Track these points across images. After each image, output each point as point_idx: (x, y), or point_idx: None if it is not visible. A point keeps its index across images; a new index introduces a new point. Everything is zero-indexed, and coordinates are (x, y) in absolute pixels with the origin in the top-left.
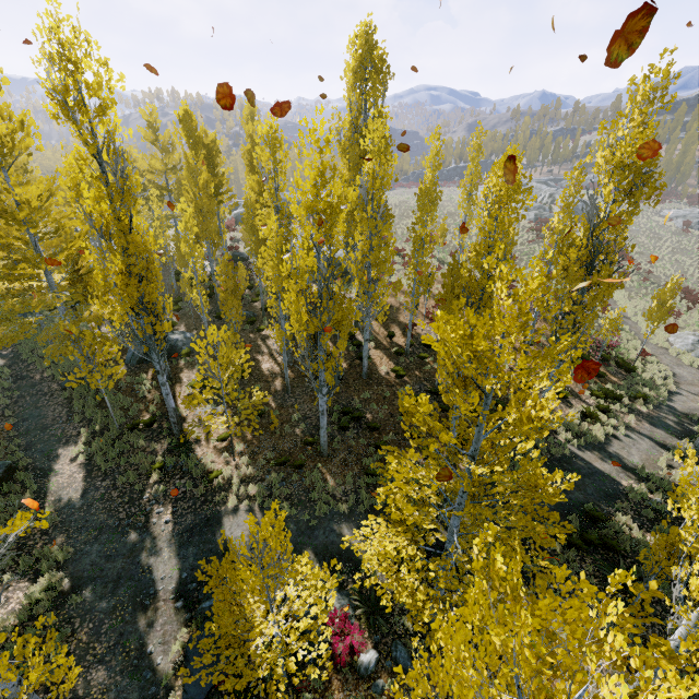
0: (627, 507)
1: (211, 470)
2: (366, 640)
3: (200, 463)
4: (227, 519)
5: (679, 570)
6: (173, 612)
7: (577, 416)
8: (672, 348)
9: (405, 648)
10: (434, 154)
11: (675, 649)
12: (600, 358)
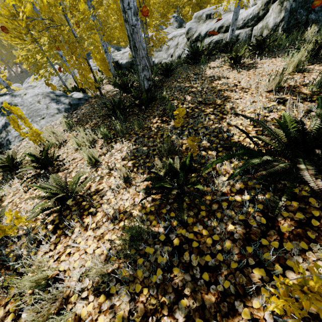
0: None
1: None
2: None
3: None
4: None
5: None
6: None
7: None
8: None
9: None
10: None
11: None
12: None
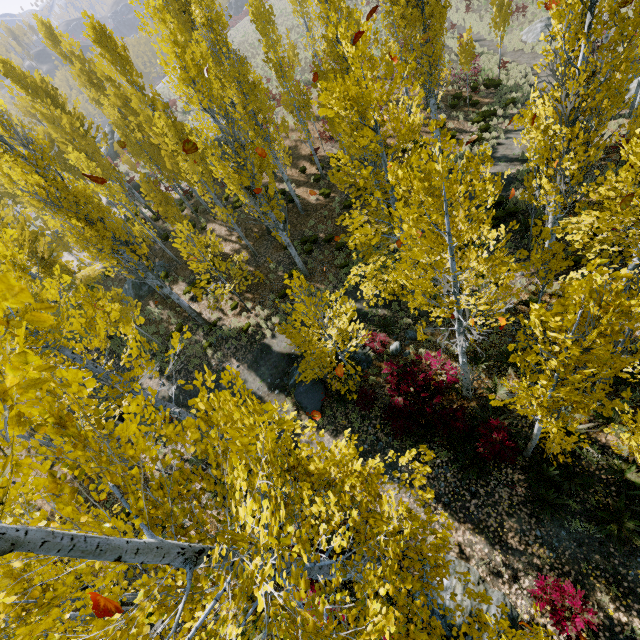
0: (518, 185)
1: (241, 327)
2: (389, 342)
3: (232, 328)
4: (272, 343)
5: (534, 179)
6: (276, 397)
7: (467, 146)
8: (526, 46)
9: (412, 330)
10: None
11: (551, 230)
12: (470, 90)
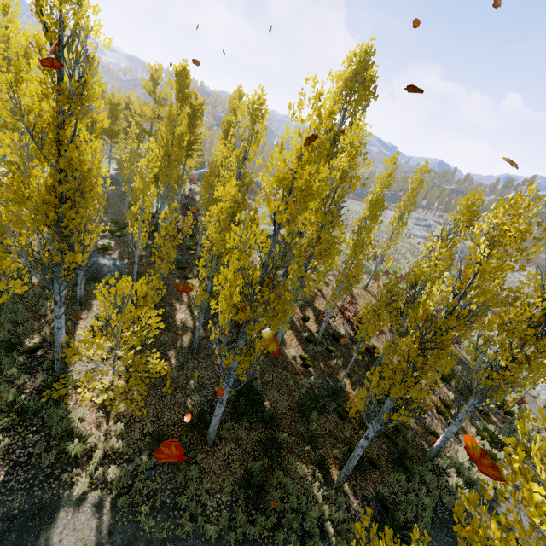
0: None
1: (76, 429)
2: None
3: (66, 419)
4: (65, 513)
5: None
6: None
7: (465, 457)
8: (539, 399)
9: None
10: (387, 174)
11: None
12: None
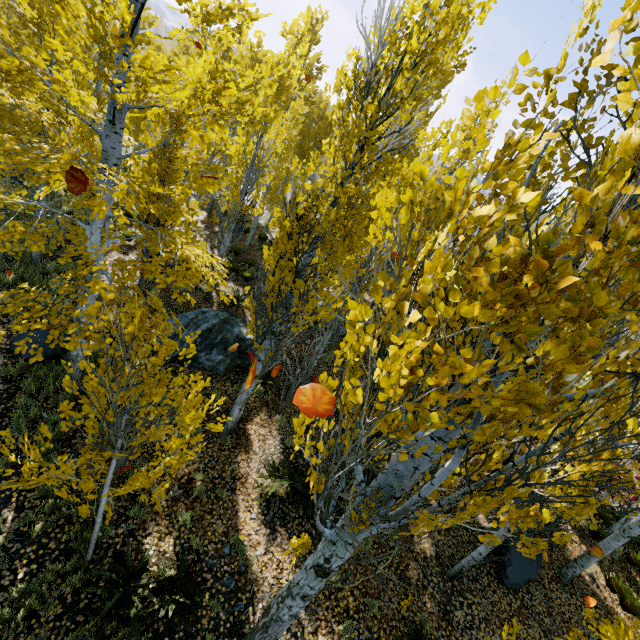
0: None
1: None
2: None
3: None
4: None
5: None
6: None
7: None
8: None
9: None
10: None
11: None
12: None
